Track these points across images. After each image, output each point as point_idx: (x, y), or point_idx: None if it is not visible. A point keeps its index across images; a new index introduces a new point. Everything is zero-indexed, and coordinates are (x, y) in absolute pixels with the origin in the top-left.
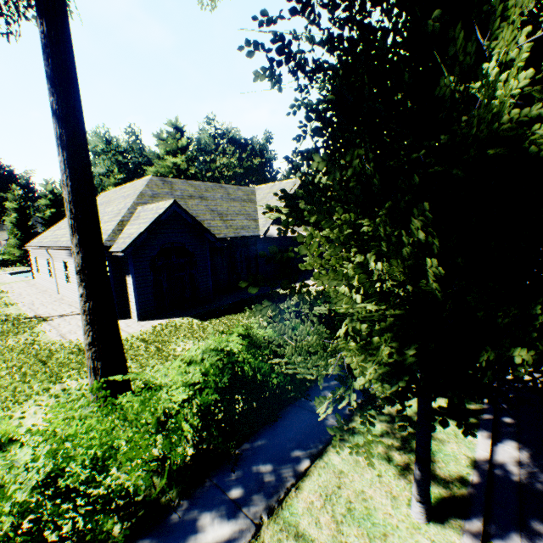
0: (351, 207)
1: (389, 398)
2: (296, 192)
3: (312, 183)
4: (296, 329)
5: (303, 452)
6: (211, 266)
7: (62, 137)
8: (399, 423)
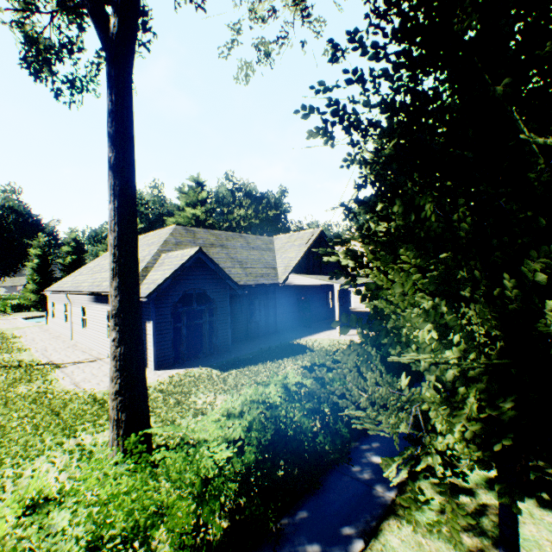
0: (447, 248)
1: (483, 460)
2: (351, 237)
3: (368, 229)
4: (335, 381)
5: (353, 530)
6: (230, 314)
7: (115, 187)
8: (459, 497)
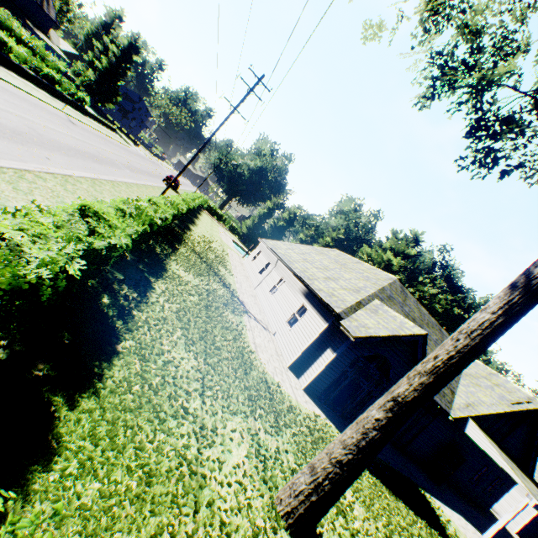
0: None
1: None
2: None
3: None
4: None
5: None
6: None
7: (513, 304)
8: None
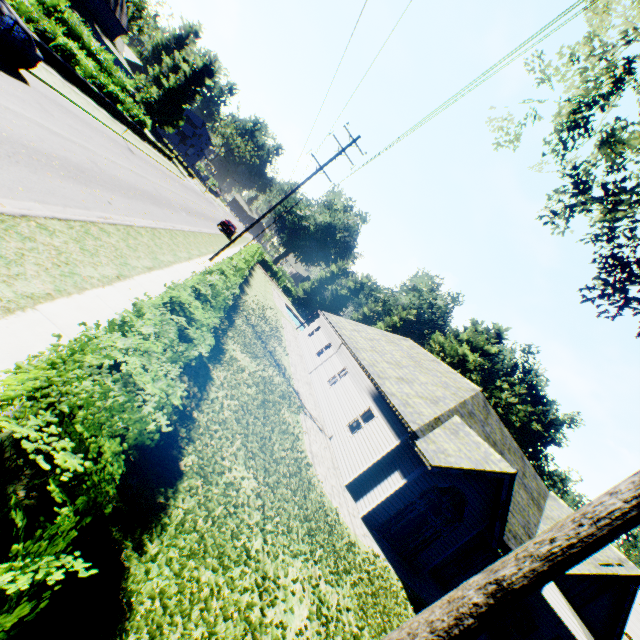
0: None
1: None
2: None
3: None
4: None
5: None
6: None
7: None
8: None
